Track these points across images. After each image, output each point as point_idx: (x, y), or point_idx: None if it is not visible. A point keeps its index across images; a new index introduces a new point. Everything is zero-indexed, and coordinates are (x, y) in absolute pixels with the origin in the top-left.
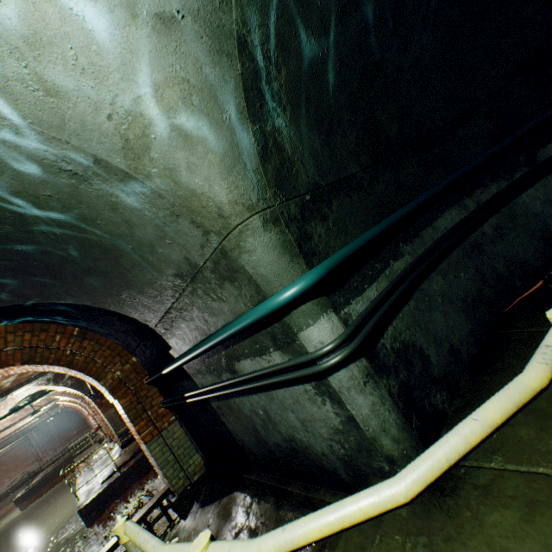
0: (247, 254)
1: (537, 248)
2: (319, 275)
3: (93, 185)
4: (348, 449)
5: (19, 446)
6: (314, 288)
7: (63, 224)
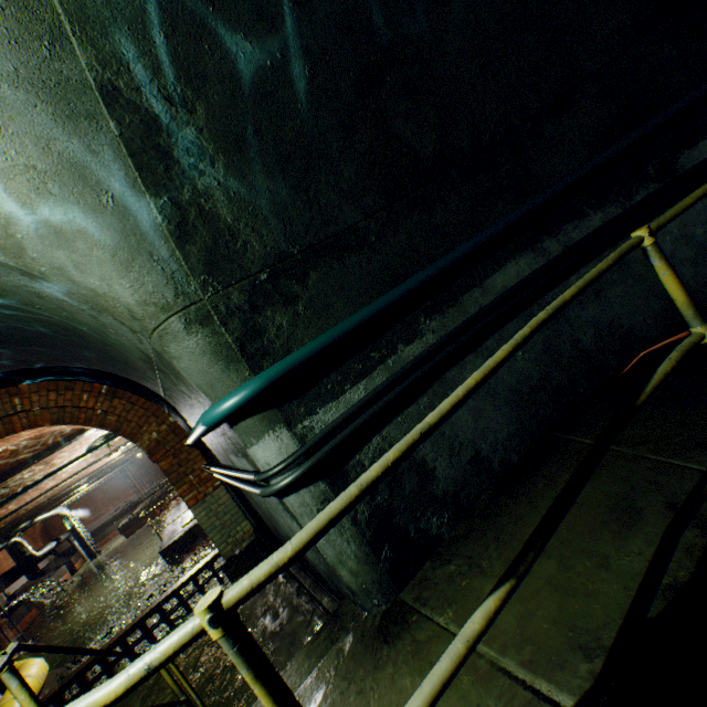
0: (176, 360)
1: (656, 310)
2: (253, 390)
3: (1, 277)
4: (324, 567)
5: (118, 476)
6: (249, 405)
7: (7, 307)
